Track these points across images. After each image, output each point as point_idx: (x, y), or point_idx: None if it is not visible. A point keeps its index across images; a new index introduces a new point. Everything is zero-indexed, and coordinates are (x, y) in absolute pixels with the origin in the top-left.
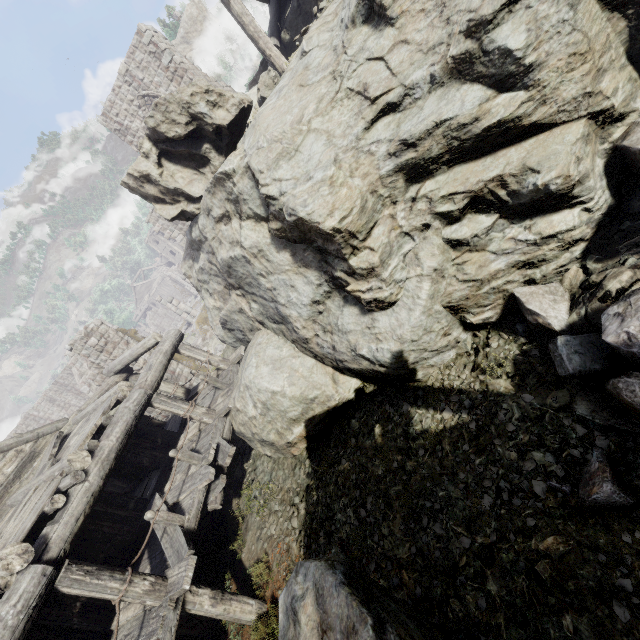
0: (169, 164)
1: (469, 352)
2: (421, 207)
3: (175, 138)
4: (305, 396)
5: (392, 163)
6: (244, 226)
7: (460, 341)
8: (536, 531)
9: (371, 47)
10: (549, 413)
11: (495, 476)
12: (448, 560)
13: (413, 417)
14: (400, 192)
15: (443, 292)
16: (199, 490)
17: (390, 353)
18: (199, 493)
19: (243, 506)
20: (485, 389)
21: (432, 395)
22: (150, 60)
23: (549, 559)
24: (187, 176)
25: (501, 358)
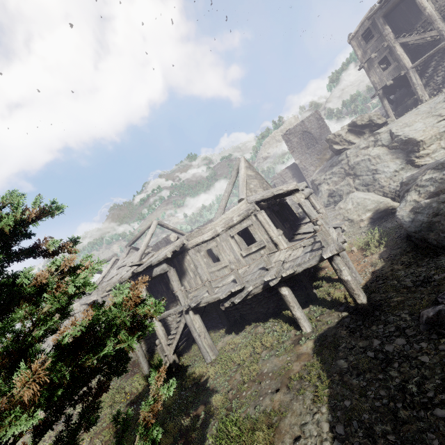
0: (349, 133)
1: None
2: None
3: (359, 125)
4: (378, 201)
5: (444, 129)
6: (375, 149)
7: None
8: None
9: (444, 107)
10: None
11: None
12: None
13: None
14: (443, 138)
15: None
16: None
17: None
18: None
19: None
20: None
21: None
22: (314, 120)
23: None
24: (353, 137)
25: None
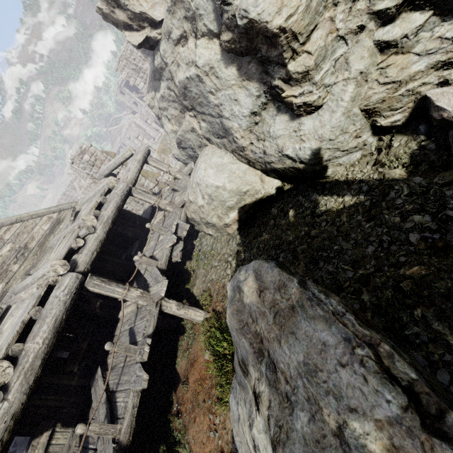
0: None
1: (373, 152)
2: (360, 7)
3: None
4: (240, 190)
5: None
6: (199, 45)
7: (367, 144)
8: (405, 264)
9: None
10: (434, 189)
11: (380, 233)
12: (335, 285)
13: (320, 202)
14: None
15: (363, 96)
16: (166, 248)
17: (310, 150)
18: (166, 250)
19: (193, 265)
20: (382, 177)
21: (337, 186)
22: None
23: (412, 279)
24: None
25: (400, 154)
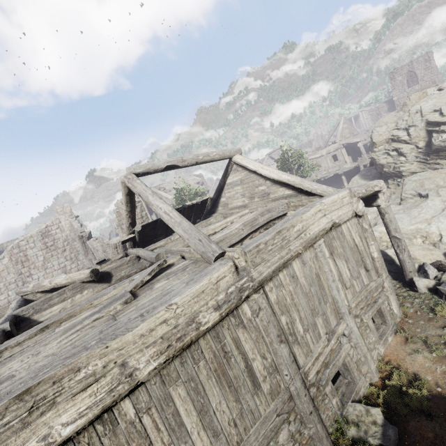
0: None
1: None
2: None
3: None
4: None
5: None
6: None
7: None
8: None
9: None
10: None
11: None
12: None
13: None
14: None
15: None
16: None
17: None
18: None
19: None
20: None
21: None
22: (422, 61)
23: None
24: None
25: None
